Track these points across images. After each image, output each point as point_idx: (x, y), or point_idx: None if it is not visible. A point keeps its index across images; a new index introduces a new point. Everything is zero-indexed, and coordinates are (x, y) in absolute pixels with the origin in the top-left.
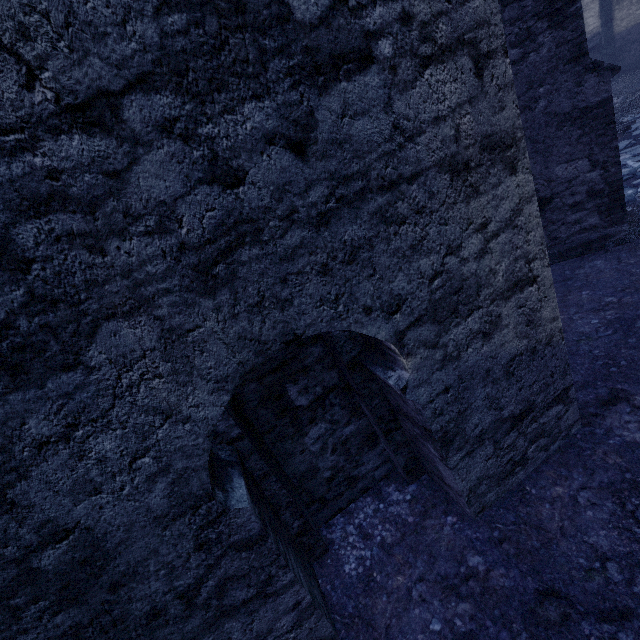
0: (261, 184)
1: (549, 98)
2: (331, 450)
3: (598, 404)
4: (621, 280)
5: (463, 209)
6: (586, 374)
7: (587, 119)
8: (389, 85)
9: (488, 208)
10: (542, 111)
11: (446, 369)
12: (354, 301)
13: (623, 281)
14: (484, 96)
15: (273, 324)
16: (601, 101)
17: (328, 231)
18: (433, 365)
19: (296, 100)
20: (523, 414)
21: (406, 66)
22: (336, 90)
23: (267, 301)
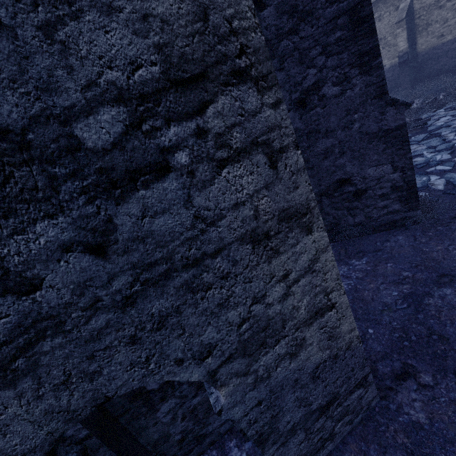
0: (60, 285)
1: (362, 122)
2: (181, 418)
3: (393, 377)
4: (415, 257)
5: (266, 267)
6: (386, 345)
7: (389, 137)
8: (188, 186)
9: (288, 262)
10: (357, 130)
11: (258, 388)
12: (165, 357)
13: (416, 258)
14: (279, 181)
15: (82, 394)
16: (398, 126)
17: (135, 309)
18: (246, 388)
19: (93, 212)
20: (329, 403)
21: (204, 169)
22: (134, 197)
23: (74, 377)
